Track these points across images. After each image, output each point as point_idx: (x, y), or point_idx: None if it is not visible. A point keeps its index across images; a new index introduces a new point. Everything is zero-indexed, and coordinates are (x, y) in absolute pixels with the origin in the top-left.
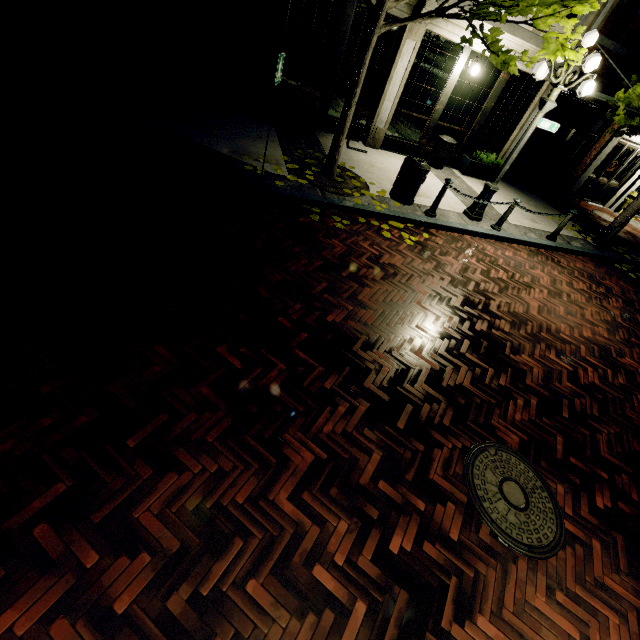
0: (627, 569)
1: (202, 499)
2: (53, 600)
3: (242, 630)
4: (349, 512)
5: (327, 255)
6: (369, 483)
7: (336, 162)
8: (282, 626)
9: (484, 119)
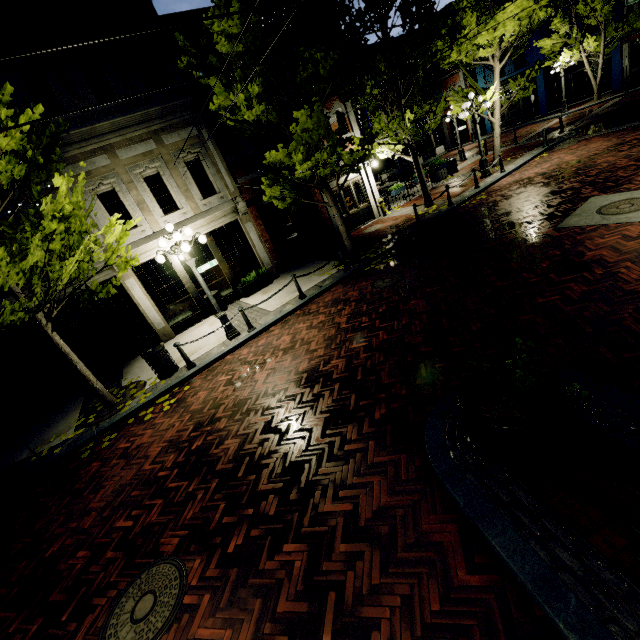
0: (227, 602)
1: None
2: None
3: None
4: None
5: (79, 485)
6: None
7: (104, 395)
8: None
9: (225, 263)
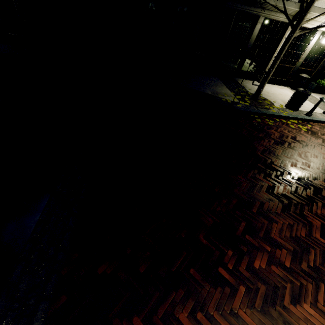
0: None
1: (289, 233)
2: (266, 259)
3: None
4: None
5: (273, 137)
6: None
7: (260, 93)
8: None
9: None
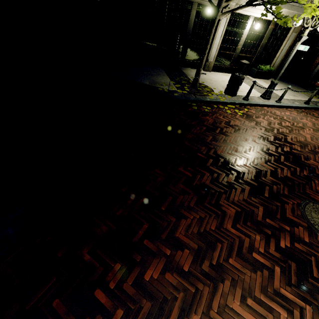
0: None
1: (198, 229)
2: (161, 266)
3: (234, 277)
4: (258, 232)
5: (206, 124)
6: (262, 220)
7: (198, 81)
8: (248, 276)
9: (262, 49)
